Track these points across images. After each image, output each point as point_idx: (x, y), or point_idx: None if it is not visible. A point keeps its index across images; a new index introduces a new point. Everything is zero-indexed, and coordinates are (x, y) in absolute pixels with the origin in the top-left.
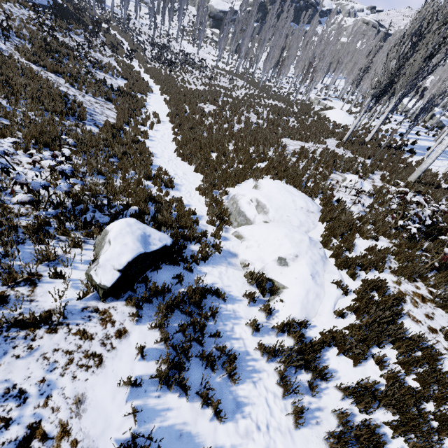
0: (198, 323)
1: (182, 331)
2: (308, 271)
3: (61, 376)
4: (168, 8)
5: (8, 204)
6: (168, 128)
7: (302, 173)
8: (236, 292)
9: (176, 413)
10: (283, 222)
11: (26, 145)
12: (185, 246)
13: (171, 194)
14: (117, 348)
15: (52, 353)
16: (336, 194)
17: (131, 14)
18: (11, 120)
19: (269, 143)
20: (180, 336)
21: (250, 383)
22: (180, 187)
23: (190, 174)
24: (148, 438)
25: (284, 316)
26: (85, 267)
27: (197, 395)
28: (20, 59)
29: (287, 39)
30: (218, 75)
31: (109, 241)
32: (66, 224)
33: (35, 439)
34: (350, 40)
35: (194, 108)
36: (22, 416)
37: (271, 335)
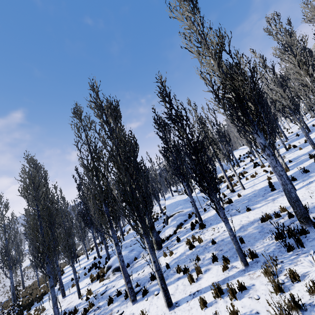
0: None
1: None
2: None
3: None
4: None
5: None
6: None
7: None
8: None
9: None
10: None
11: None
12: None
13: None
14: None
15: None
16: None
17: None
18: None
19: None
20: None
21: None
22: None
23: None
24: None
25: None
26: None
27: None
28: None
29: None
30: None
31: None
32: None
33: None
34: None
35: None
36: None
37: None
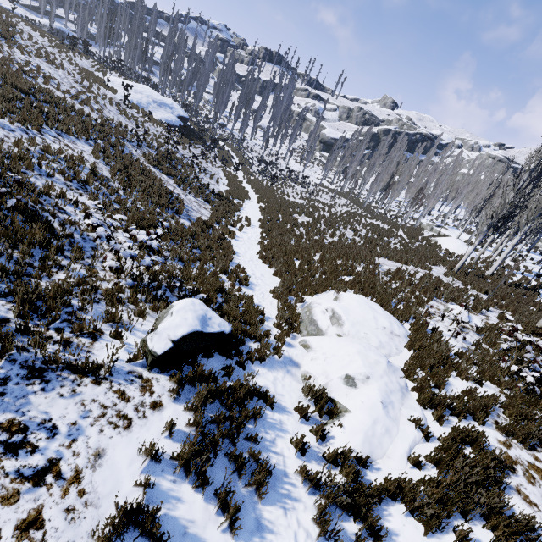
0: (236, 419)
1: (217, 422)
2: (378, 396)
3: (90, 426)
4: (282, 133)
5: (97, 269)
6: (257, 232)
7: (393, 293)
8: (288, 404)
9: (187, 506)
10: (358, 338)
11: (127, 226)
12: (244, 341)
13: (243, 291)
14: (148, 419)
15: (90, 402)
16: (433, 323)
17: (247, 136)
18: (122, 206)
19: (361, 259)
20: (214, 428)
21: (280, 508)
22: (254, 286)
23: (268, 276)
24: (151, 516)
25: (341, 444)
26: (143, 336)
27: (215, 496)
28: (144, 162)
29: (399, 166)
30: (321, 192)
31: (172, 313)
32: (138, 295)
33: (50, 473)
34: (470, 171)
35: (287, 218)
36: (47, 448)
37: (321, 465)
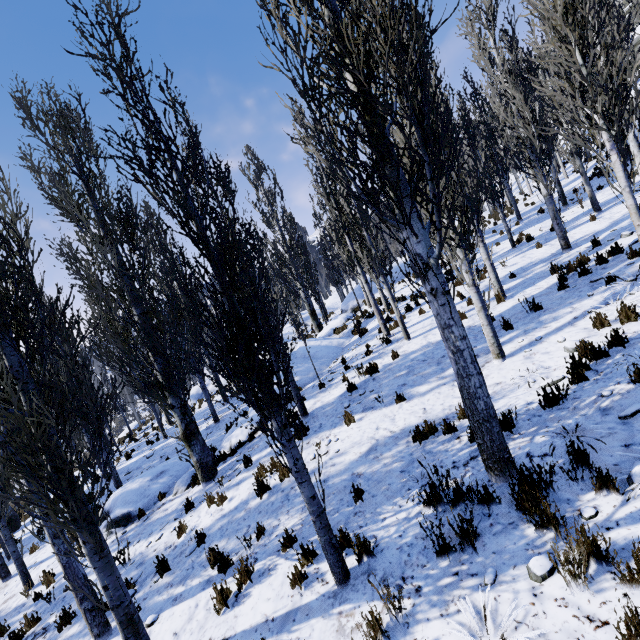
0: None
1: None
2: None
3: None
4: None
5: None
6: None
7: None
8: None
9: None
10: None
11: None
12: None
13: None
14: None
15: None
16: None
17: None
18: None
19: None
20: None
21: None
22: None
23: None
24: None
25: None
26: None
27: None
28: None
29: None
30: None
31: None
32: None
33: None
34: None
35: None
36: None
37: None
